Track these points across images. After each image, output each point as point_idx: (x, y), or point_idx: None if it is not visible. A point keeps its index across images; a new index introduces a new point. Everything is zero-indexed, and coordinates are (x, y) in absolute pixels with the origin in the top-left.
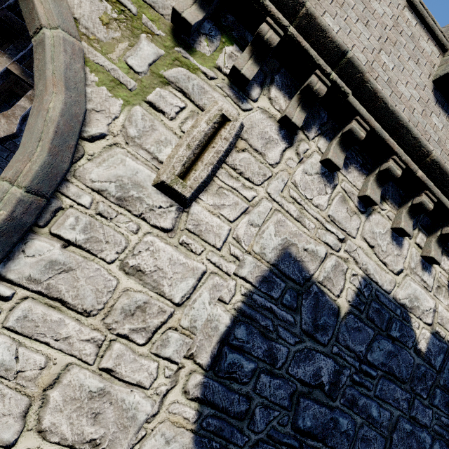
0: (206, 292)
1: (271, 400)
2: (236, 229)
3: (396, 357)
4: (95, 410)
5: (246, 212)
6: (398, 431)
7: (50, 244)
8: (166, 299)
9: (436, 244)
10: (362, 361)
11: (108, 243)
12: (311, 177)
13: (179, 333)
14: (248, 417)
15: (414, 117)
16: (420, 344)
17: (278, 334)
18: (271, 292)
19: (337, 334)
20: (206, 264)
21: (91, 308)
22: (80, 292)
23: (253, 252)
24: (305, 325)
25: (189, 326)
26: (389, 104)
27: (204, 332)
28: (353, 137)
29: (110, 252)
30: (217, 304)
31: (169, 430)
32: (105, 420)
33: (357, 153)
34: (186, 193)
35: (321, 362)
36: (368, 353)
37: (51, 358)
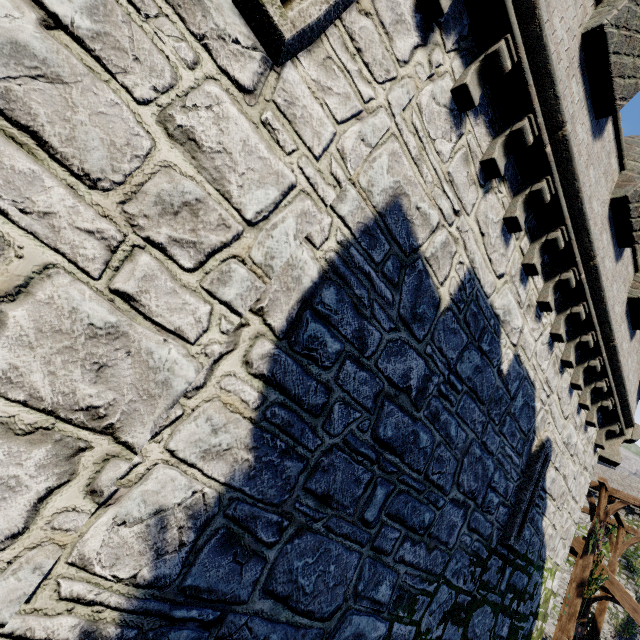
0: (292, 218)
1: (354, 397)
2: (342, 136)
3: (481, 374)
4: (98, 359)
5: (358, 118)
6: (469, 456)
7: (13, 4)
8: (233, 208)
9: (539, 252)
10: (451, 371)
11: (138, 63)
12: (439, 109)
13: (247, 269)
14: (325, 413)
15: (559, 70)
16: (503, 364)
17: (373, 313)
18: (373, 251)
19: (434, 332)
20: (297, 174)
21: (99, 174)
22: (77, 136)
23: (358, 185)
24: (403, 310)
25: (262, 263)
26: (544, 33)
27: (282, 281)
28: (497, 66)
29: (142, 81)
30: (304, 245)
31: (218, 414)
32: (117, 379)
33: (489, 103)
34: (284, 31)
35: (413, 361)
36: (458, 362)
37: (11, 243)
